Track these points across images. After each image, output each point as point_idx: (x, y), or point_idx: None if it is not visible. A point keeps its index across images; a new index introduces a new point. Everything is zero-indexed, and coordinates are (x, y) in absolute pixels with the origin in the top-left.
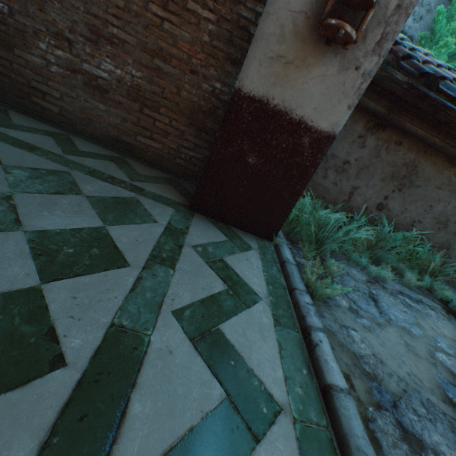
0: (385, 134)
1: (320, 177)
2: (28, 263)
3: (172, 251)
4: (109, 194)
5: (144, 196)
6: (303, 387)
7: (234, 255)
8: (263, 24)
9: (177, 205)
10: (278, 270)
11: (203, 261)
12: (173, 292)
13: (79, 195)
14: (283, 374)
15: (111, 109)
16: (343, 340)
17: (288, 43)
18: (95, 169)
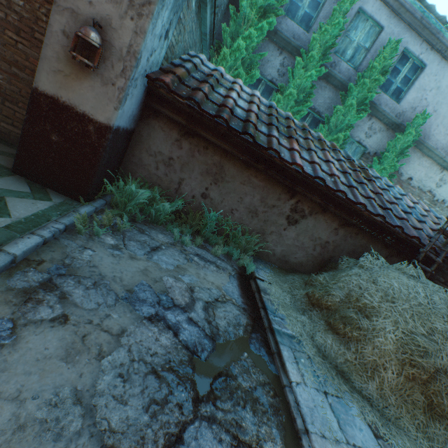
0: (195, 140)
1: (154, 169)
2: None
3: None
4: None
5: None
6: None
7: (21, 198)
8: (46, 50)
9: (2, 168)
10: (60, 214)
11: None
12: None
13: None
14: None
15: None
16: (68, 250)
17: (64, 64)
18: None
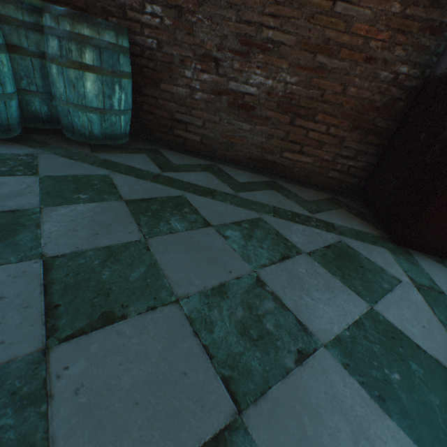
0: None
1: None
2: (390, 425)
3: None
4: (317, 242)
5: (343, 235)
6: None
7: None
8: None
9: (380, 241)
10: None
11: None
12: None
13: (300, 254)
14: None
15: (256, 127)
16: None
17: None
18: (272, 205)
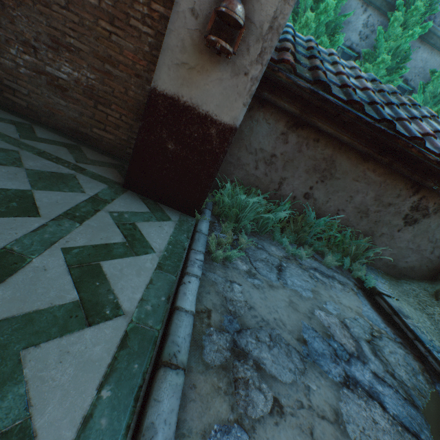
0: (304, 132)
1: (252, 168)
2: None
3: (87, 212)
4: (49, 169)
5: (83, 174)
6: (155, 306)
7: (148, 222)
8: (168, 38)
9: (112, 183)
10: (187, 237)
11: (113, 222)
12: (71, 237)
13: (19, 167)
14: (141, 297)
15: (70, 105)
16: (220, 289)
17: (189, 53)
18: (45, 151)
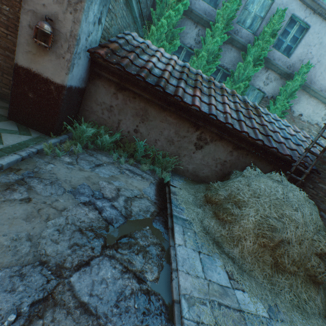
0: (126, 93)
1: (101, 114)
2: None
3: None
4: None
5: None
6: None
7: (11, 134)
8: (20, 39)
9: (1, 116)
10: (36, 143)
11: None
12: None
13: None
14: None
15: None
16: (37, 164)
17: (32, 47)
18: None
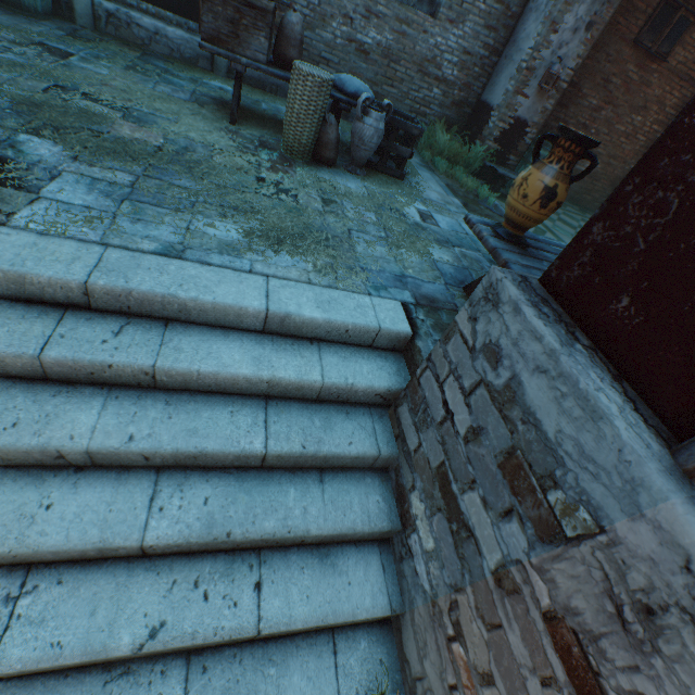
0: None
1: None
2: None
3: None
4: None
5: None
6: None
7: None
8: None
9: None
10: None
11: None
12: None
13: None
14: None
15: (577, 184)
16: None
17: None
18: None
